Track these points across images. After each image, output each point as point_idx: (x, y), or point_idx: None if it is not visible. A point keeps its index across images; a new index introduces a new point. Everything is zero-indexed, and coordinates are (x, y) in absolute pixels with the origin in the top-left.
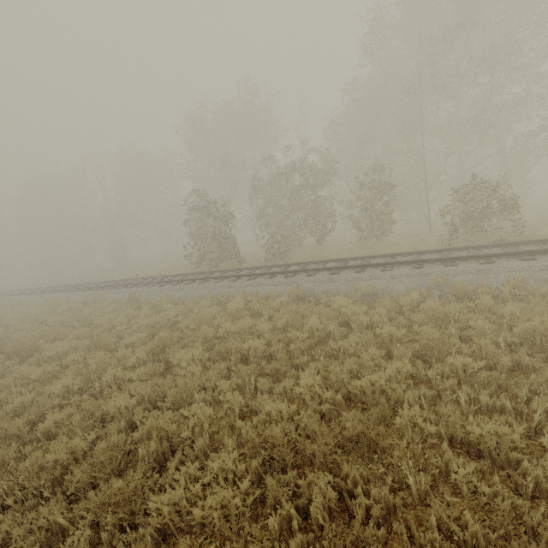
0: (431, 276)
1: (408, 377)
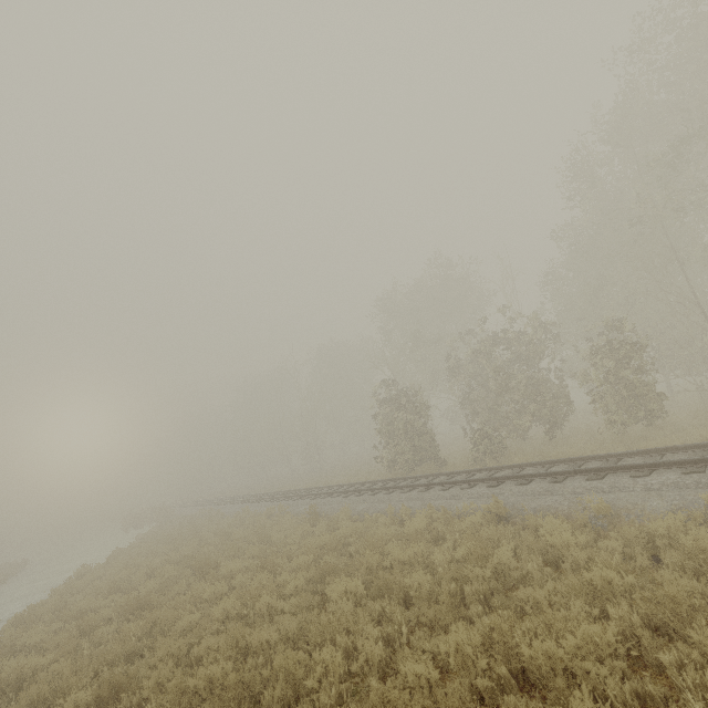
0: None
1: (621, 656)
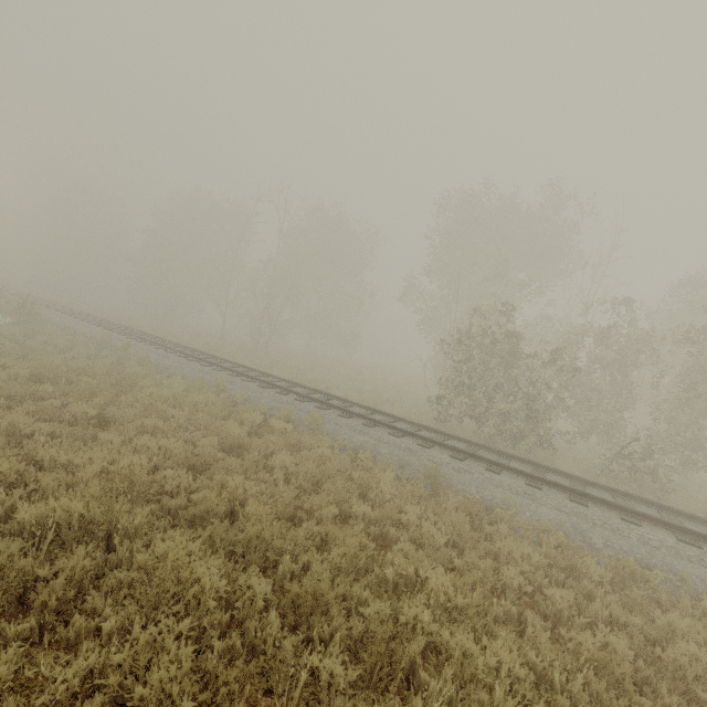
0: None
1: None
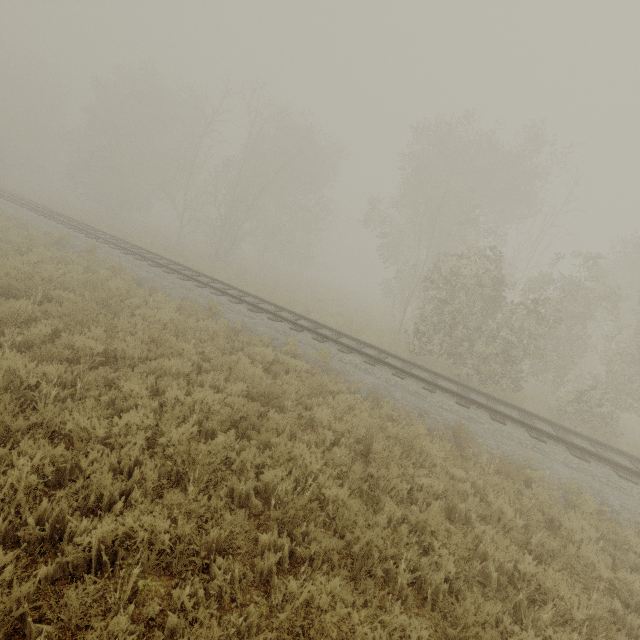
0: None
1: None
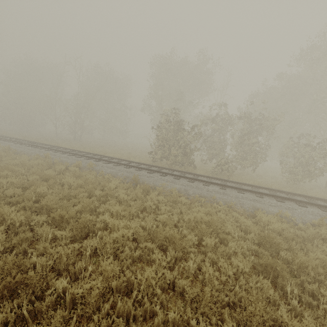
0: None
1: None
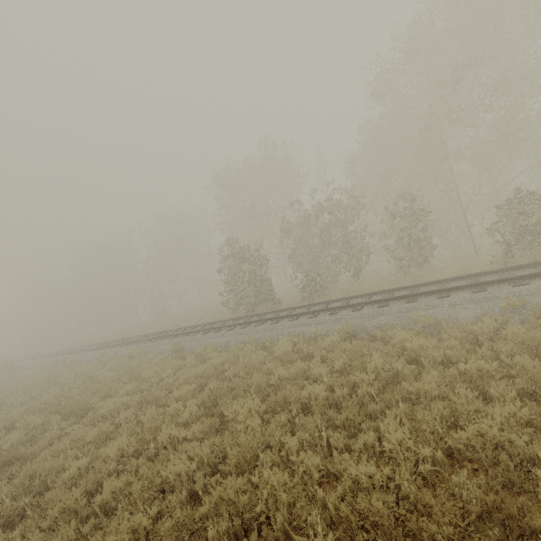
0: (501, 299)
1: (523, 424)
